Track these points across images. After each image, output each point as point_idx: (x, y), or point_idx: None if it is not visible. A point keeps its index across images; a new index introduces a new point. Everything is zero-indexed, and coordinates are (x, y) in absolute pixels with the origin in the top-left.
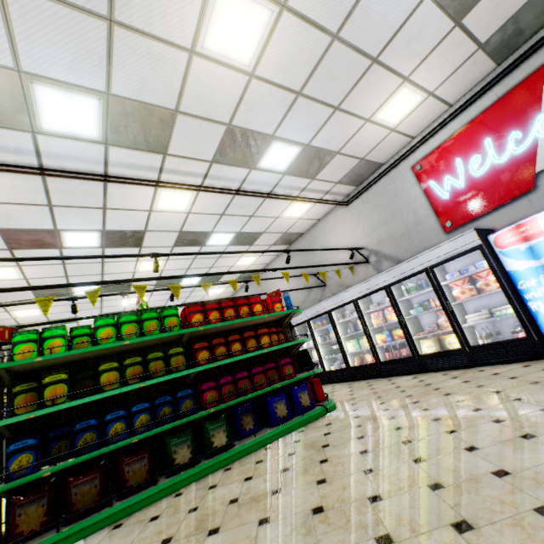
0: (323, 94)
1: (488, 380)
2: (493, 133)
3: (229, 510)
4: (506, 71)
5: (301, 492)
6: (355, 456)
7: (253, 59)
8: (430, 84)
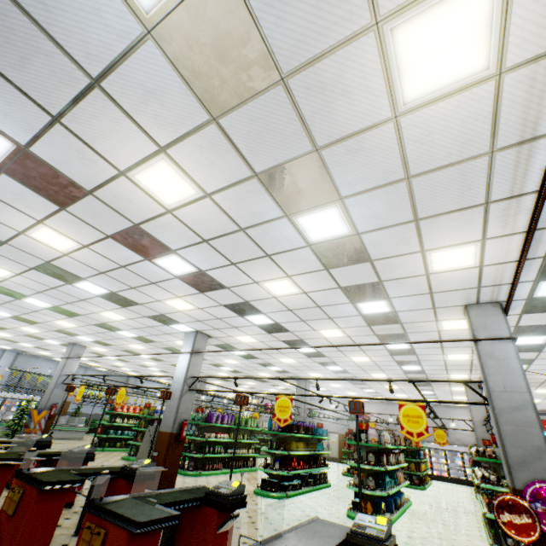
0: None
1: None
2: None
3: None
4: (545, 414)
5: None
6: None
7: None
8: None
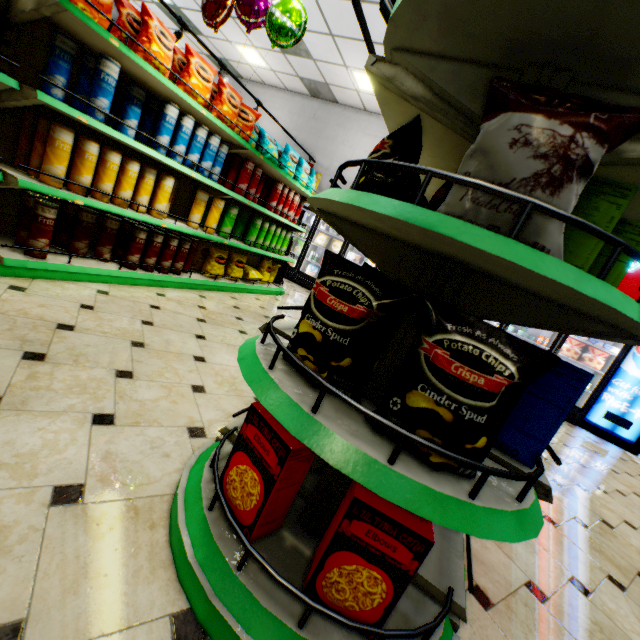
0: None
1: (564, 429)
2: None
3: (603, 541)
4: None
5: (637, 537)
6: (603, 493)
7: None
8: None
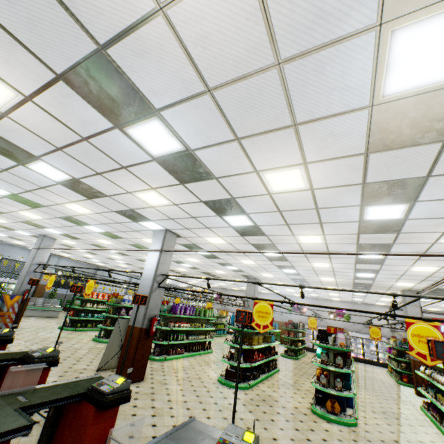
0: (435, 307)
1: None
2: (443, 325)
3: None
4: None
5: None
6: None
7: (443, 305)
8: (442, 310)
